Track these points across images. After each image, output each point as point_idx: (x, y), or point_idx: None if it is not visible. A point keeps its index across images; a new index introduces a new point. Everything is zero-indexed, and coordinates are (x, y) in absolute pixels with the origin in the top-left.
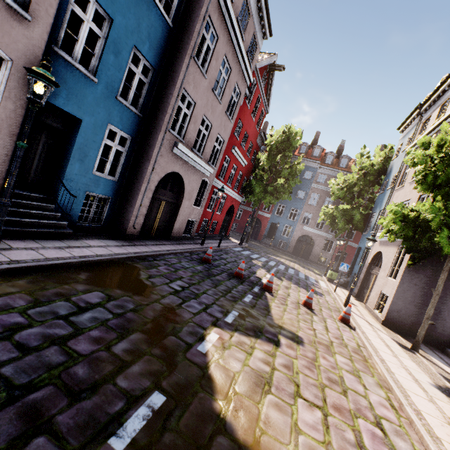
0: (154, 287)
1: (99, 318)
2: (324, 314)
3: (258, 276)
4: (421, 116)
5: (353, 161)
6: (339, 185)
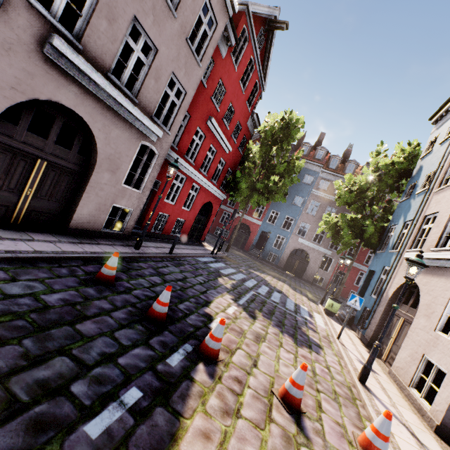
0: None
1: None
2: (327, 428)
3: (209, 312)
4: None
5: (361, 168)
6: (347, 187)
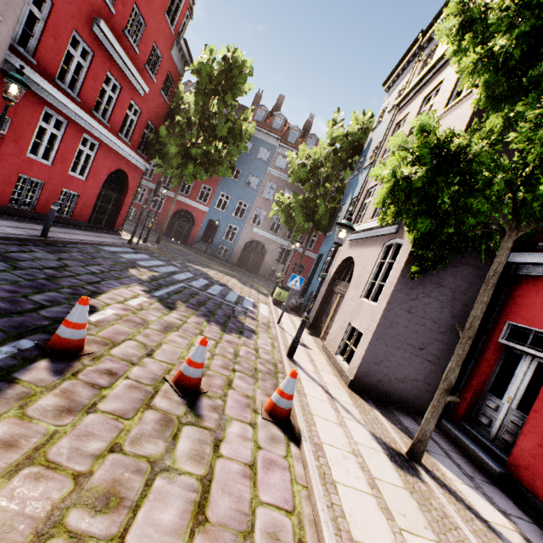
0: None
1: None
2: (230, 403)
3: (92, 304)
4: (422, 50)
5: None
6: (301, 161)
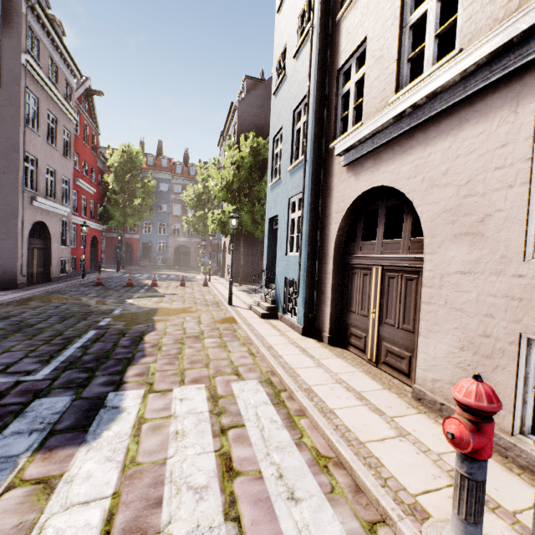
0: (80, 298)
1: (71, 306)
2: (194, 286)
3: (145, 283)
4: (225, 141)
5: None
6: (190, 196)
